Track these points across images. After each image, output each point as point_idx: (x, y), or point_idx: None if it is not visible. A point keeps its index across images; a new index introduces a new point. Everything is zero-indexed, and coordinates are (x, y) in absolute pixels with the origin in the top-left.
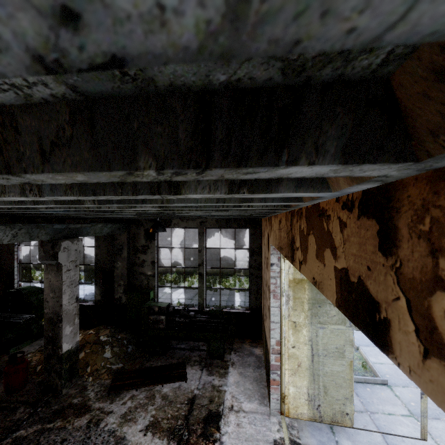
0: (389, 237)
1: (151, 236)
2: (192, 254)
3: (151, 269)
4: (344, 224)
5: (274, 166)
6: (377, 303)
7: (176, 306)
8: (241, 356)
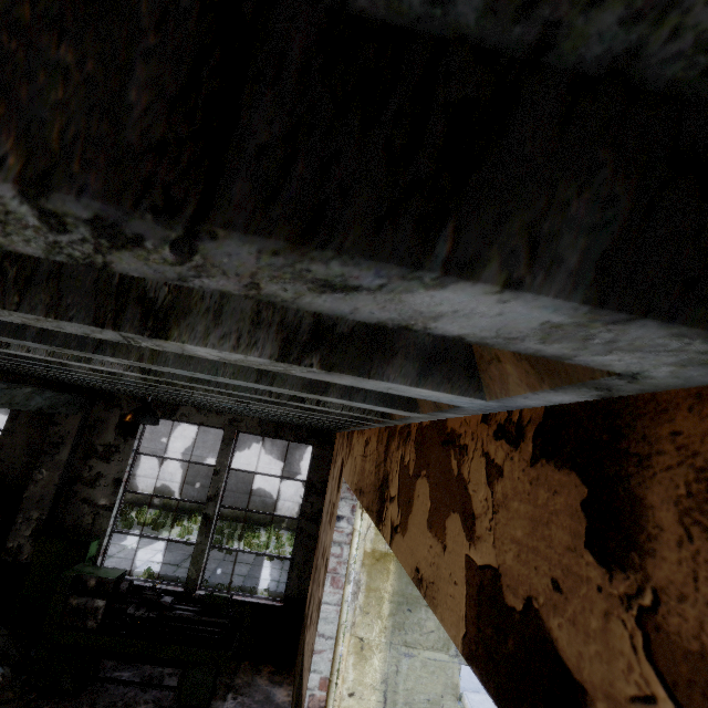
0: (618, 521)
1: (131, 428)
2: (204, 476)
3: (109, 494)
4: (498, 469)
5: (408, 266)
6: (581, 689)
7: (139, 578)
8: (246, 705)
